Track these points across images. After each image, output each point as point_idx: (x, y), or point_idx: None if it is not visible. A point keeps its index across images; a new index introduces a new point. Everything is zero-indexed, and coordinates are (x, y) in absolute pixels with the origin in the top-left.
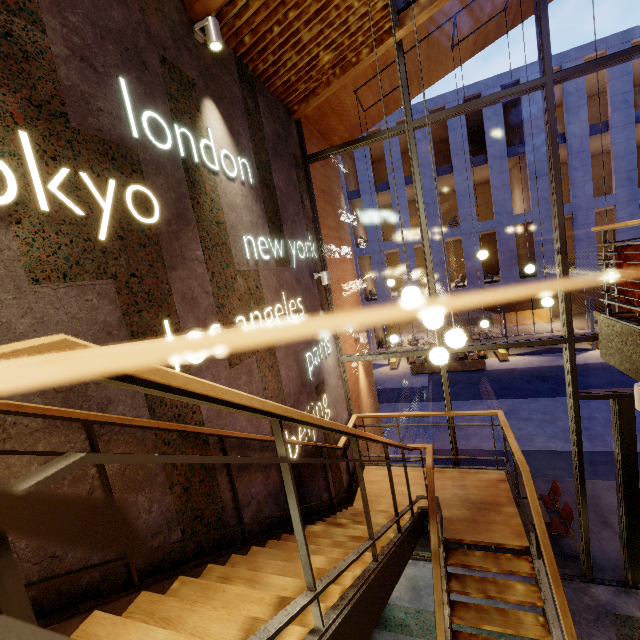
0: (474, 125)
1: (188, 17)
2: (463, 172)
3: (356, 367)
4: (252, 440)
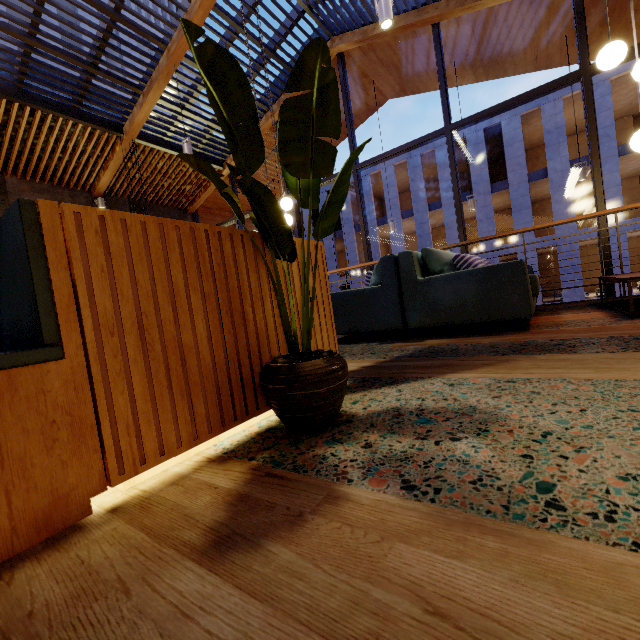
0: None
1: (93, 197)
2: (450, 207)
3: None
4: None
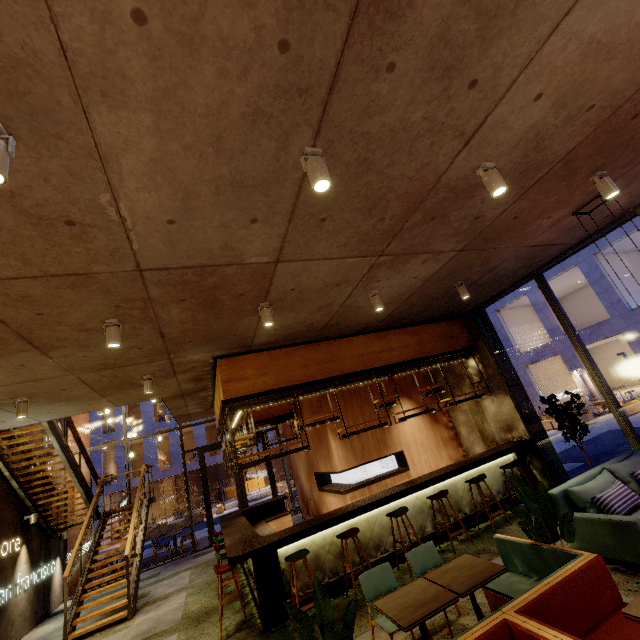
0: None
1: None
2: None
3: None
4: (22, 436)
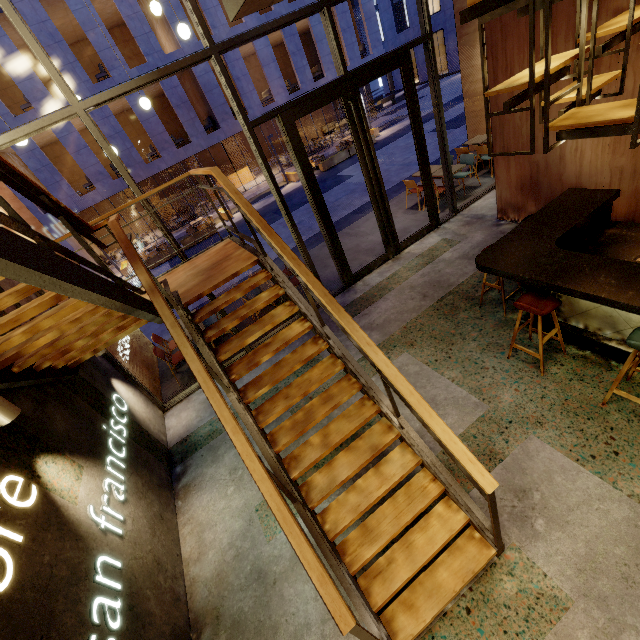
0: None
1: None
2: None
3: None
4: None
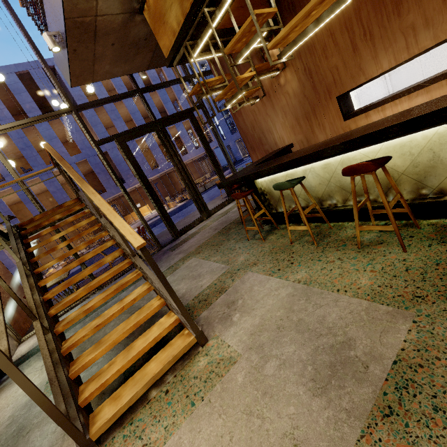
0: (42, 101)
1: None
2: (42, 124)
3: None
4: None
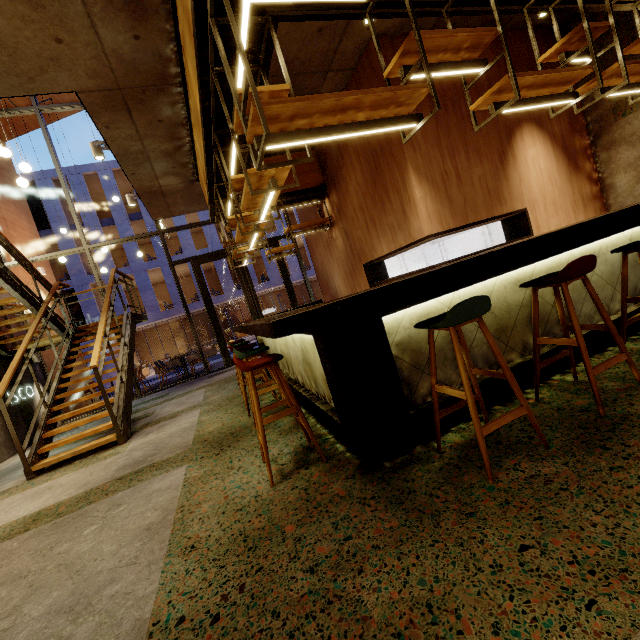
0: None
1: None
2: None
3: (35, 291)
4: None
